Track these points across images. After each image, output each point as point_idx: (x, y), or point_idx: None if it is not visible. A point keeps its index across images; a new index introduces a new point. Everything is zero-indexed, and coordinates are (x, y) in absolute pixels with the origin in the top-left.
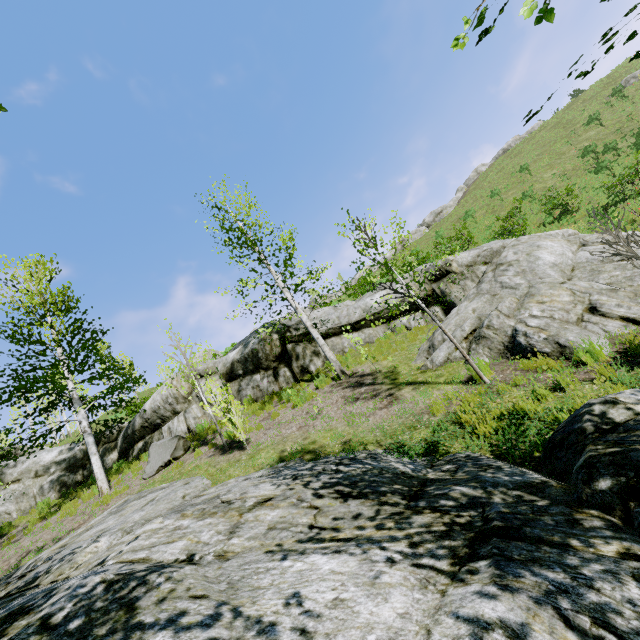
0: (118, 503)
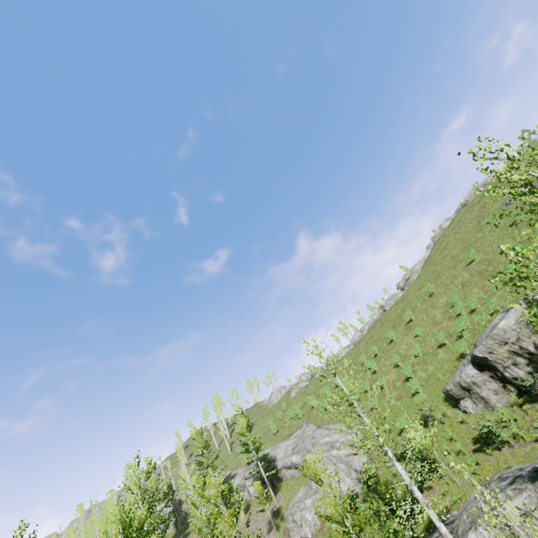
0: None
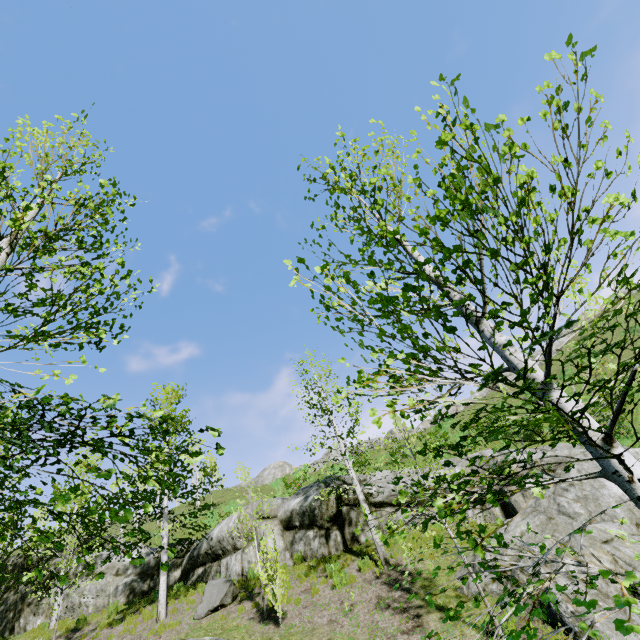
0: None
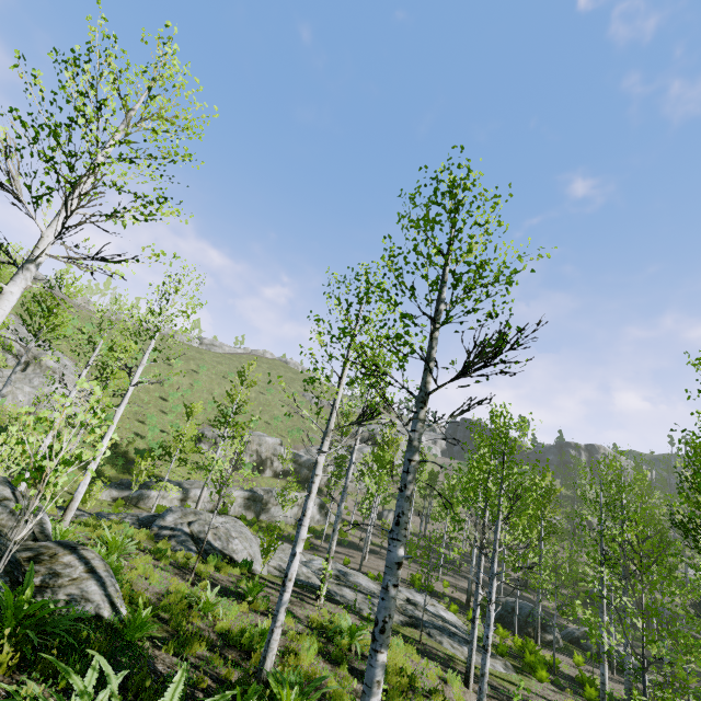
0: None
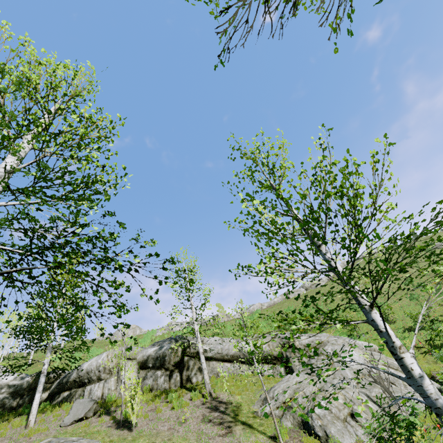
0: (44, 441)
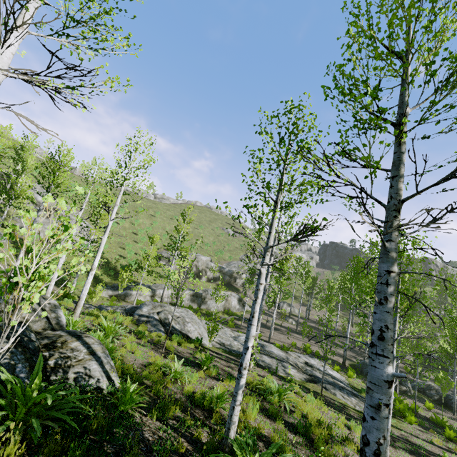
0: None
